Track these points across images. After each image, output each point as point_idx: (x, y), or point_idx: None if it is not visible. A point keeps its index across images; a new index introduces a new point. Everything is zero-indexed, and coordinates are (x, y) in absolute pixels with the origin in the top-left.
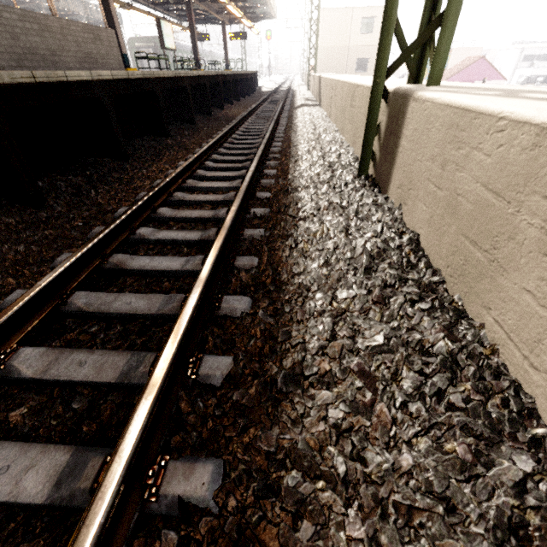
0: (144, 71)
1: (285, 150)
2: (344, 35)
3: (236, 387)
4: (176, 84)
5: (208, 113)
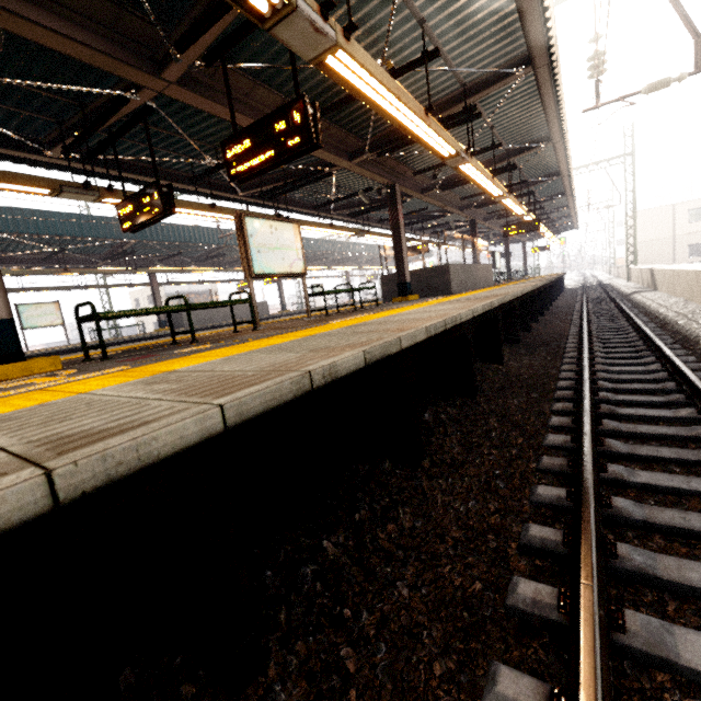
0: (545, 281)
1: (644, 312)
2: (666, 228)
3: (675, 342)
4: (544, 286)
5: (550, 303)
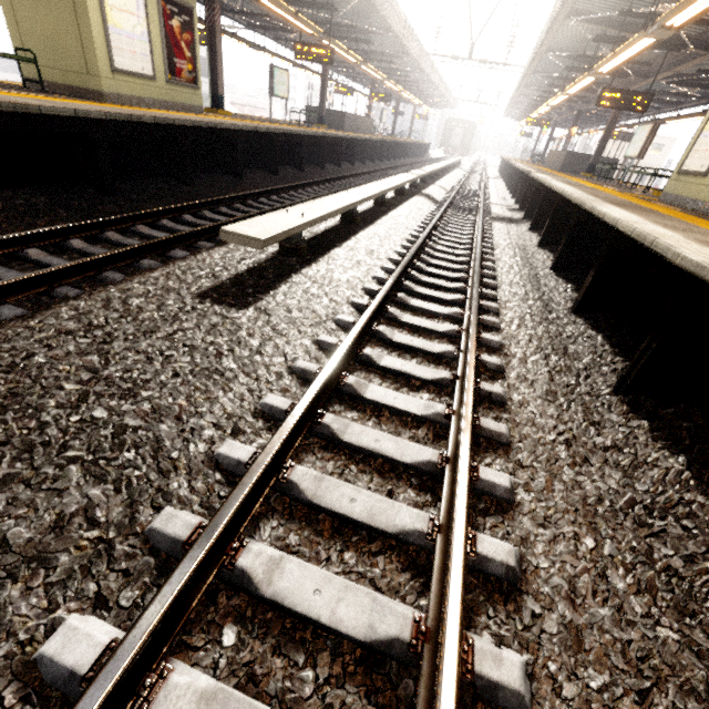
0: None
1: None
2: None
3: None
4: None
5: None
